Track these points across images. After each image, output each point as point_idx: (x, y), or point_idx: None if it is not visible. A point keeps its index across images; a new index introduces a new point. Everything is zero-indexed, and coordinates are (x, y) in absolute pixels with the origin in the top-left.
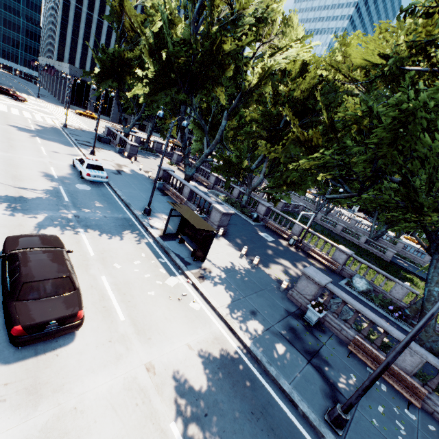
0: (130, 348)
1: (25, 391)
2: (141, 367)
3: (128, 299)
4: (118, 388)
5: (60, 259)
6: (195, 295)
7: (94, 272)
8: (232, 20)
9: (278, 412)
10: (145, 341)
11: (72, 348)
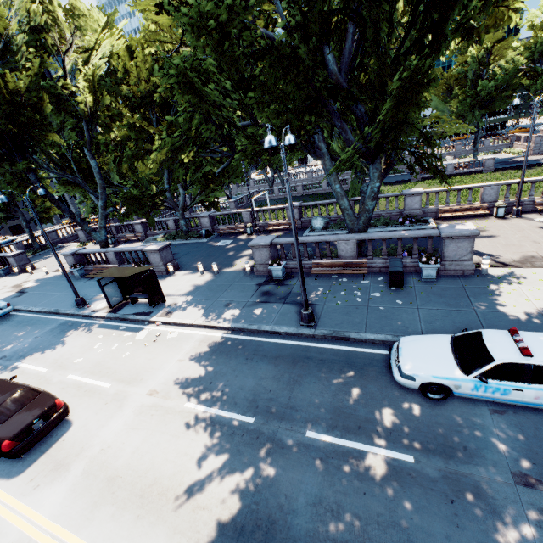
0: (128, 395)
1: (51, 472)
2: (144, 397)
3: (106, 372)
4: (131, 419)
5: (5, 385)
6: (170, 328)
7: (57, 379)
8: (3, 46)
9: (267, 346)
10: (138, 384)
11: (74, 429)
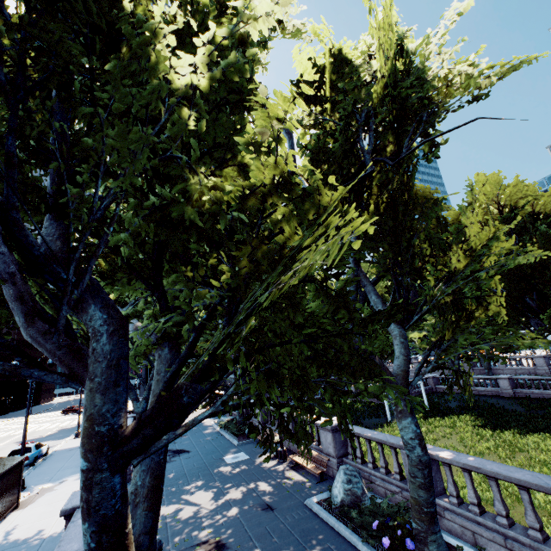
0: None
1: None
2: None
3: None
4: None
5: None
6: None
7: None
8: None
9: None
10: None
11: None
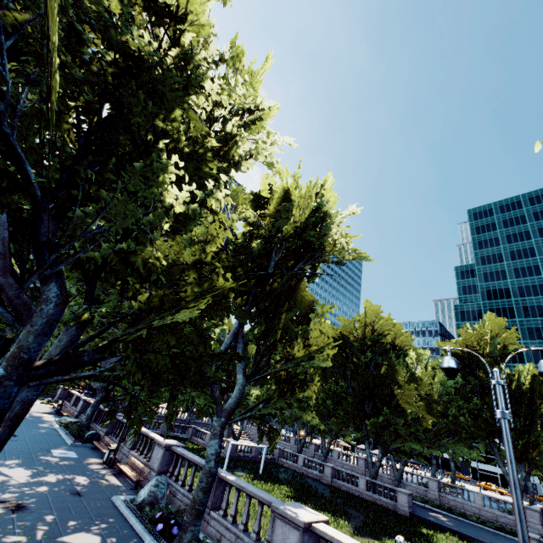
0: None
1: None
2: None
3: None
4: None
5: None
6: None
7: None
8: None
9: None
10: None
11: None
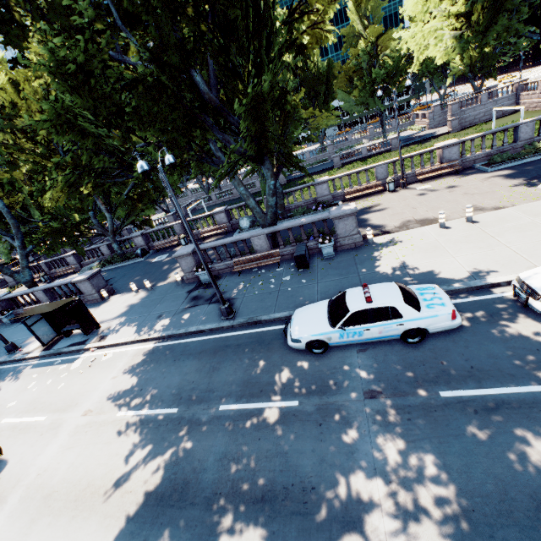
0: (63, 421)
1: None
2: (79, 419)
3: (41, 407)
4: (66, 441)
5: None
6: (105, 351)
7: None
8: None
9: (193, 345)
10: (73, 409)
11: (10, 466)
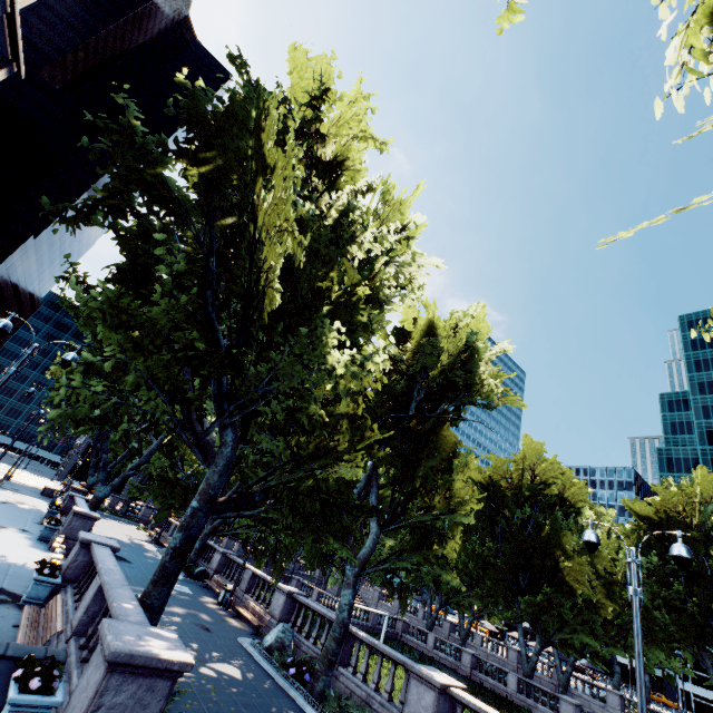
0: None
1: None
2: None
3: None
4: None
5: None
6: None
7: None
8: None
9: None
10: None
11: None
